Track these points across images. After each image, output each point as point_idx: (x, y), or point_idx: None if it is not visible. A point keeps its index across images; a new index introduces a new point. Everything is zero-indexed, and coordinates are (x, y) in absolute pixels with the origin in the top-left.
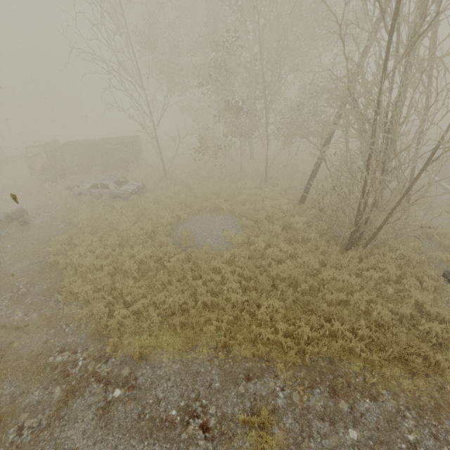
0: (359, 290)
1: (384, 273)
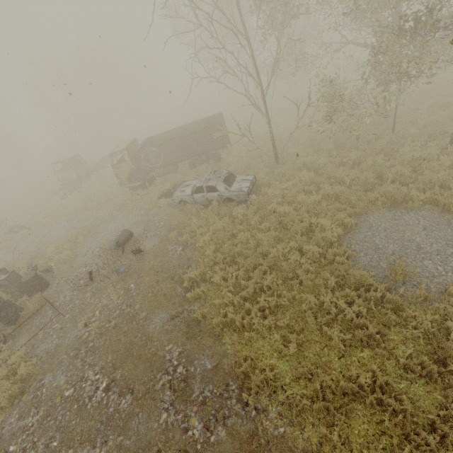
0: None
1: None
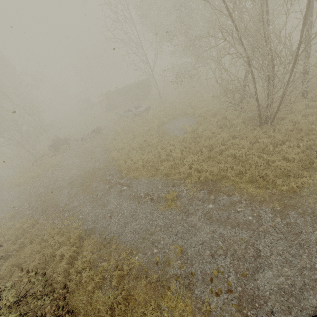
0: (249, 149)
1: (273, 139)
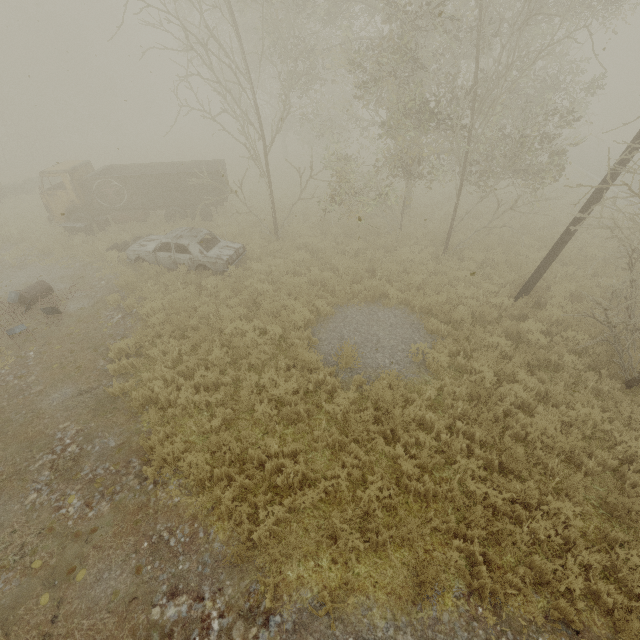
0: None
1: None
